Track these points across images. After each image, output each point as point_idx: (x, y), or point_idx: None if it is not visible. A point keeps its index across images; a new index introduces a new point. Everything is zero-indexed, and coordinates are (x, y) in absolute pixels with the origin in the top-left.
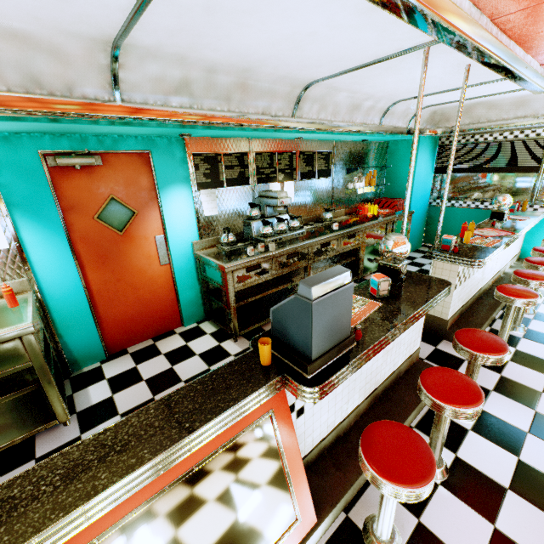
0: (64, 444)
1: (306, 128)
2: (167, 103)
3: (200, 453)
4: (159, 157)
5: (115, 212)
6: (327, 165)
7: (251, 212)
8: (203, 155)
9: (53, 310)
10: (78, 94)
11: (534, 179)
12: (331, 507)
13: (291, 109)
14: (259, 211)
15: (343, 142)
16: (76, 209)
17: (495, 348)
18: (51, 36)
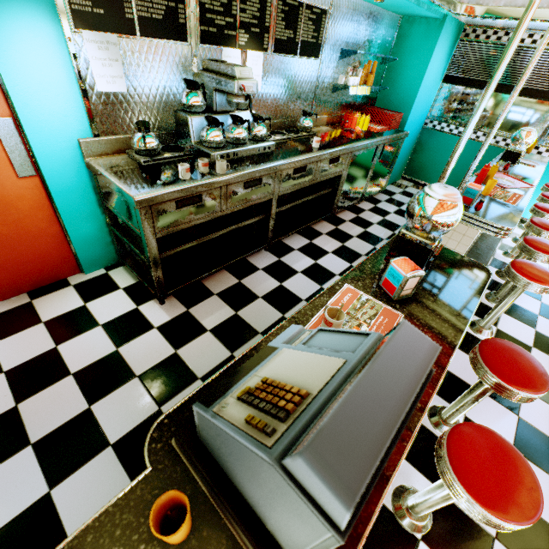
0: None
1: None
2: None
3: None
4: None
5: None
6: (317, 35)
7: (188, 97)
8: None
9: None
10: None
11: None
12: None
13: None
14: (203, 98)
15: None
16: None
17: (537, 382)
18: None
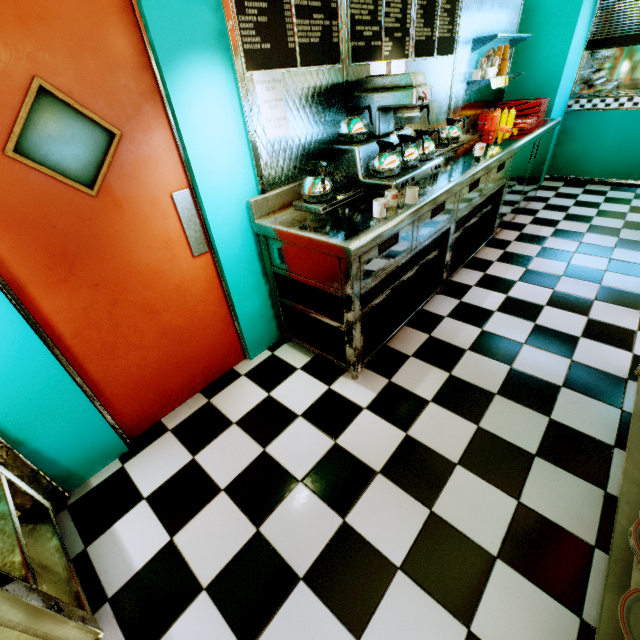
0: None
1: None
2: None
3: None
4: None
5: (60, 133)
6: (451, 27)
7: (352, 125)
8: None
9: None
10: None
11: None
12: None
13: None
14: (366, 122)
15: None
16: None
17: None
18: None
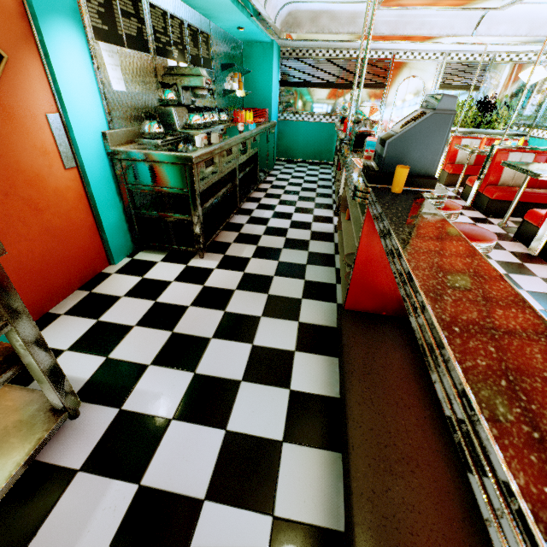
0: (107, 431)
1: None
2: None
3: None
4: None
5: None
6: (208, 53)
7: (167, 93)
8: None
9: None
10: None
11: (350, 96)
12: None
13: None
14: (175, 94)
15: (216, 27)
16: None
17: None
18: None
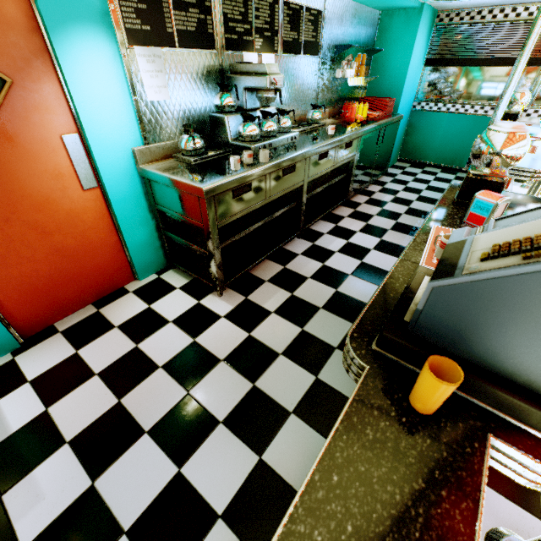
0: None
1: None
2: None
3: None
4: None
5: None
6: (315, 34)
7: (223, 98)
8: None
9: None
10: None
11: (536, 76)
12: None
13: None
14: (235, 98)
15: None
16: None
17: None
18: None
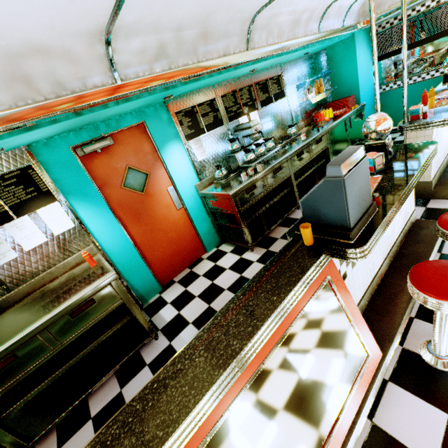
0: (162, 352)
1: (260, 57)
2: (152, 71)
3: (290, 316)
4: (151, 124)
5: (133, 178)
6: (280, 87)
7: (232, 146)
8: (183, 112)
9: (116, 264)
10: (90, 86)
11: None
12: (389, 343)
13: (244, 43)
14: (238, 143)
15: (288, 62)
16: (107, 184)
17: None
18: (62, 41)
